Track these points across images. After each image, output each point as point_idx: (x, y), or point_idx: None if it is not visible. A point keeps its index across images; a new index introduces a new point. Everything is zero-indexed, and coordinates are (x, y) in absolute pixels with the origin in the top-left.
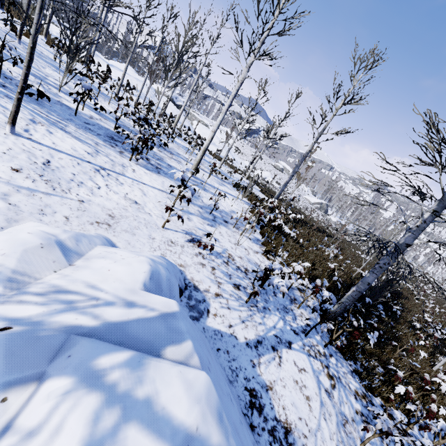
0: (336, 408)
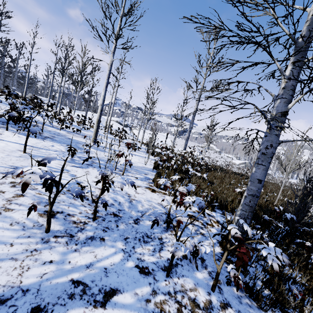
0: None
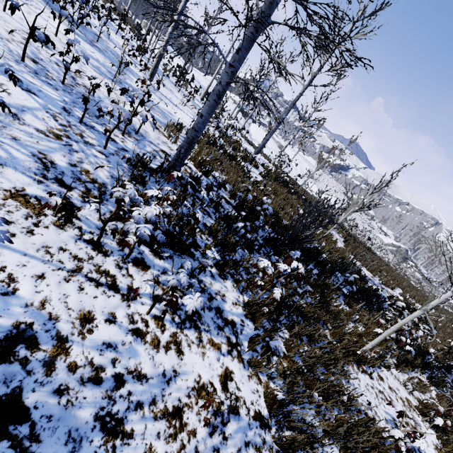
0: (2, 118)
